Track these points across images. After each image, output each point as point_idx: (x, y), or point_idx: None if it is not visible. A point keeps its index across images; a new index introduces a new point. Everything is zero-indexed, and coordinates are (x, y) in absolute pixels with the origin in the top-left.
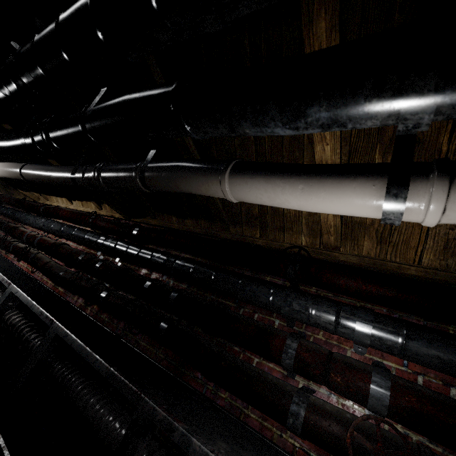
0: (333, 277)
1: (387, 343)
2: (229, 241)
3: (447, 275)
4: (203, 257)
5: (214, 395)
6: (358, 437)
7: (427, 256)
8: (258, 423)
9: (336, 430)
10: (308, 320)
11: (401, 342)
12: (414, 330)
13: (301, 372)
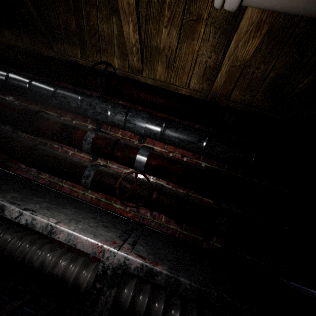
0: (129, 88)
1: (153, 131)
2: (48, 55)
3: (201, 95)
4: (23, 70)
5: (36, 178)
6: (124, 183)
7: (193, 81)
8: (69, 189)
9: (112, 182)
10: (107, 119)
11: (161, 130)
12: (170, 123)
13: (96, 153)
